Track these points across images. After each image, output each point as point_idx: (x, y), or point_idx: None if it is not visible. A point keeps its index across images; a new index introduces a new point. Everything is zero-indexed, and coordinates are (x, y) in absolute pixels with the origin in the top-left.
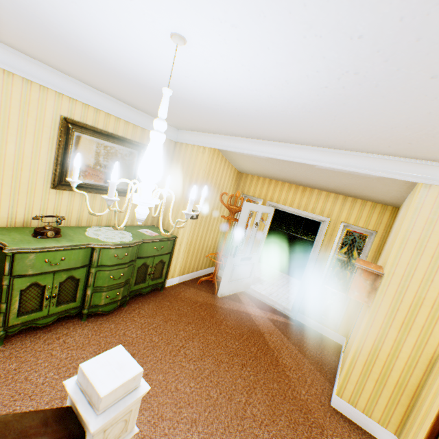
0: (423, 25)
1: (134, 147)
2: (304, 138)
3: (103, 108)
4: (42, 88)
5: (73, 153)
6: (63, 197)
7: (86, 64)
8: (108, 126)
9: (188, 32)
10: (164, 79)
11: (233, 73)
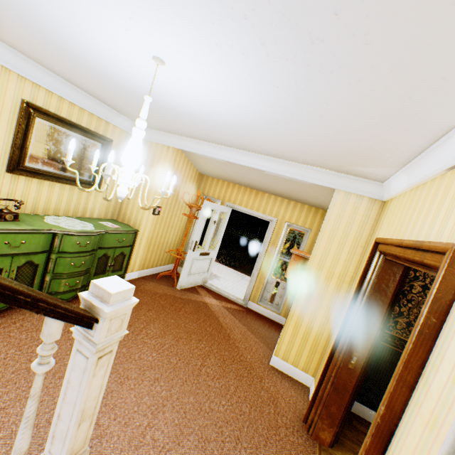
0: (307, 89)
1: (97, 139)
2: (254, 147)
3: (68, 97)
4: (4, 70)
5: (33, 138)
6: (19, 182)
7: (62, 57)
8: (71, 115)
9: (167, 59)
10: (139, 84)
11: (199, 91)
